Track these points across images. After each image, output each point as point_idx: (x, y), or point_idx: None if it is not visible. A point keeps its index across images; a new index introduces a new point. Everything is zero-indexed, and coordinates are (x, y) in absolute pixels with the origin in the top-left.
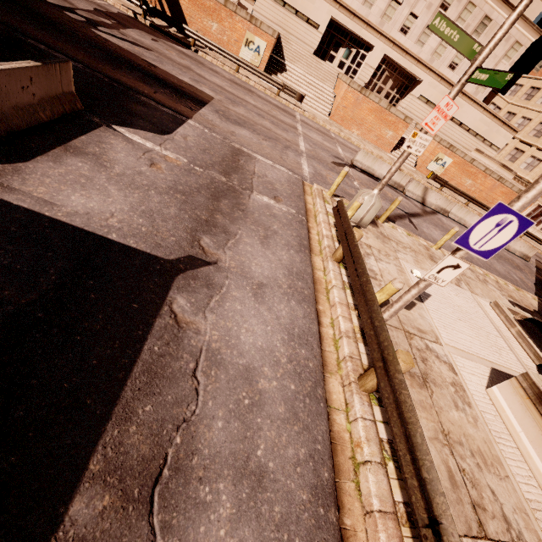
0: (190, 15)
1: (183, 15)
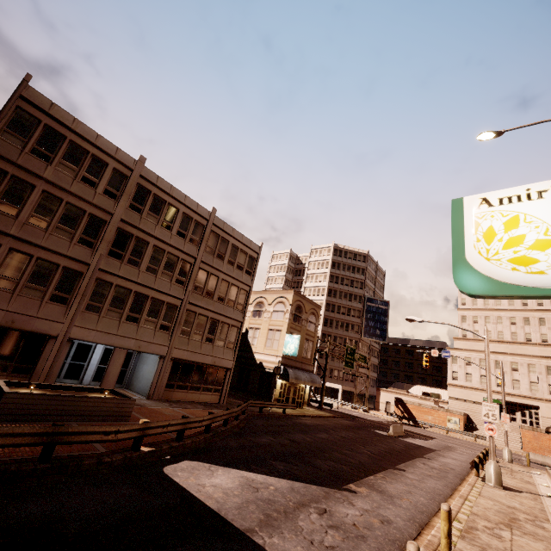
0: (417, 416)
1: (414, 416)
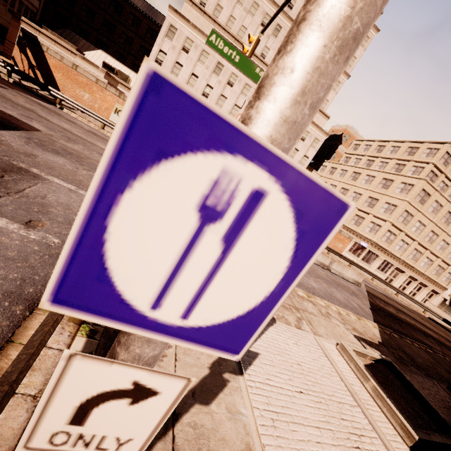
0: (63, 85)
1: (56, 84)
